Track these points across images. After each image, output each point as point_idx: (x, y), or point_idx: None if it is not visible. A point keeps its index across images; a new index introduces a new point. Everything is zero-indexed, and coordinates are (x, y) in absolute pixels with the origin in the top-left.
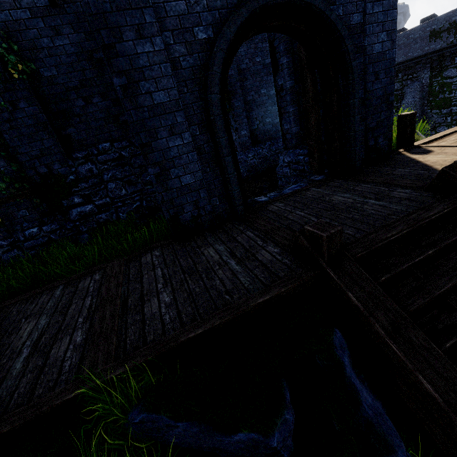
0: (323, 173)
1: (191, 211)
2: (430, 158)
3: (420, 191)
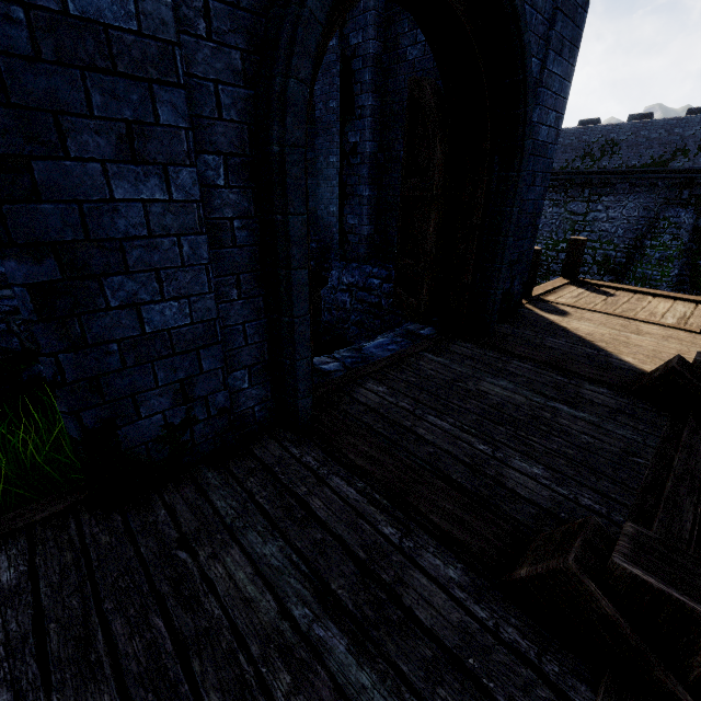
0: (431, 322)
1: (163, 412)
2: (577, 326)
3: (624, 393)
